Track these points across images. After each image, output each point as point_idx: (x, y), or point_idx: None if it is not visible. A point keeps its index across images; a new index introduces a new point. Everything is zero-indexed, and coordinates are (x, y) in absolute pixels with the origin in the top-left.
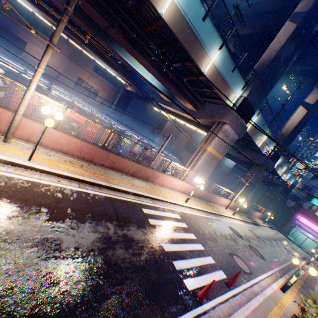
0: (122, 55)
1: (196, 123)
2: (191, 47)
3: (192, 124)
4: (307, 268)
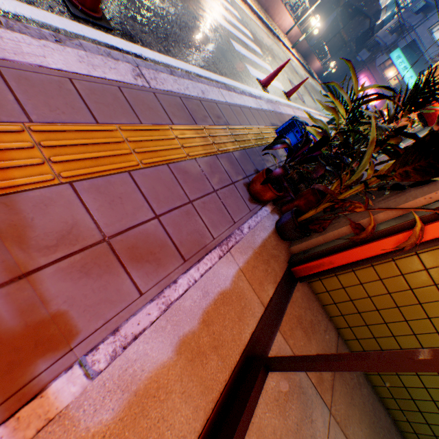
0: None
1: None
2: None
3: None
4: None
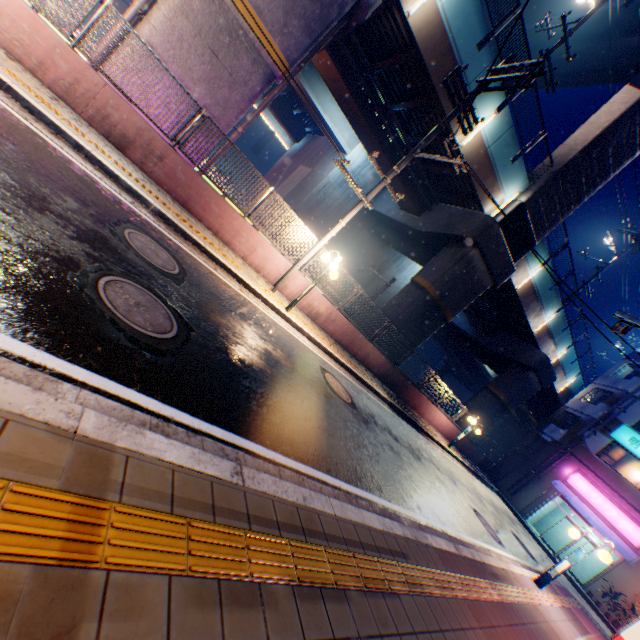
0: None
1: None
2: None
3: None
4: (530, 593)
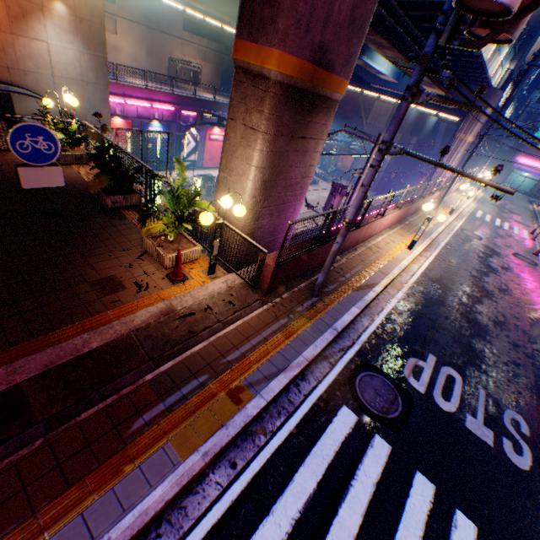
0: (368, 62)
1: (439, 108)
2: (490, 65)
3: (432, 110)
4: (539, 210)
